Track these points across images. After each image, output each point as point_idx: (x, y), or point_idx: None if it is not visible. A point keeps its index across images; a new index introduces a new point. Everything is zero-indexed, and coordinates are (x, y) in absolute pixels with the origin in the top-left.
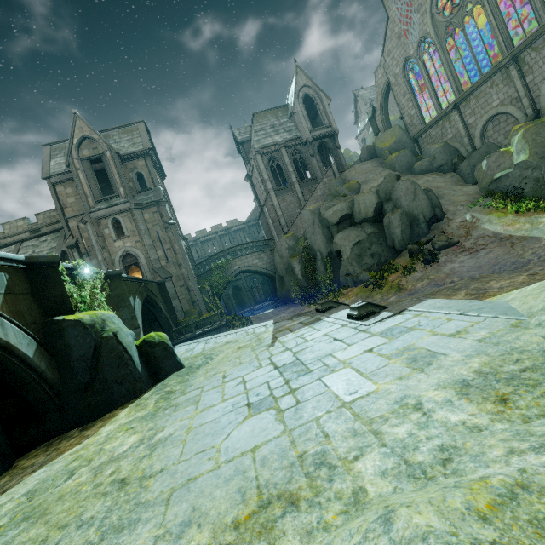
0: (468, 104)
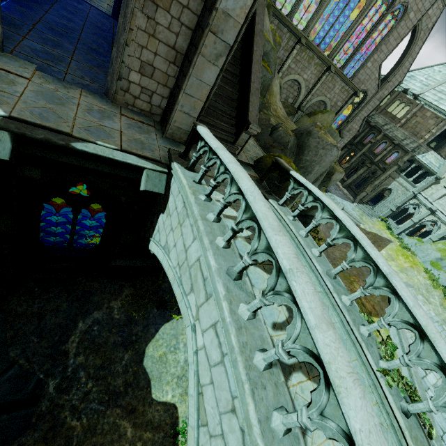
0: (303, 53)
